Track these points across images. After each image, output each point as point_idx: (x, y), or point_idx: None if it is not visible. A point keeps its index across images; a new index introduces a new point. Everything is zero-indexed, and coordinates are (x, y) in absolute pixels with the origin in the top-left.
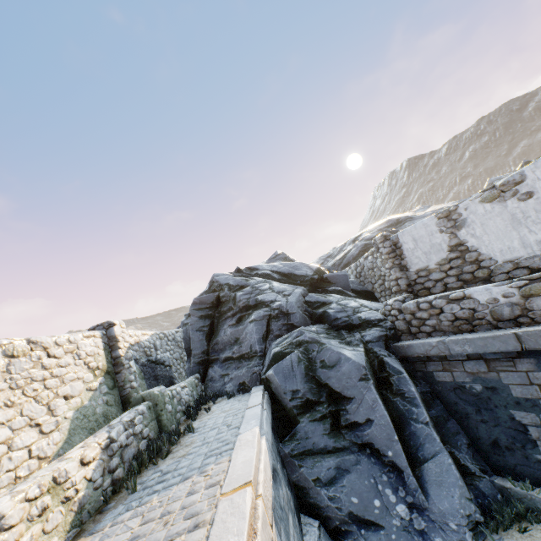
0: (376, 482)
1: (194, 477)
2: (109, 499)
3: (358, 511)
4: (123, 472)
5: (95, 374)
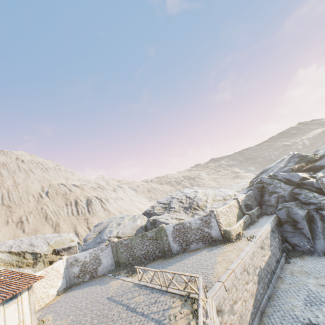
0: (302, 240)
1: (258, 228)
2: (245, 228)
3: (296, 244)
4: (246, 225)
5: (237, 208)
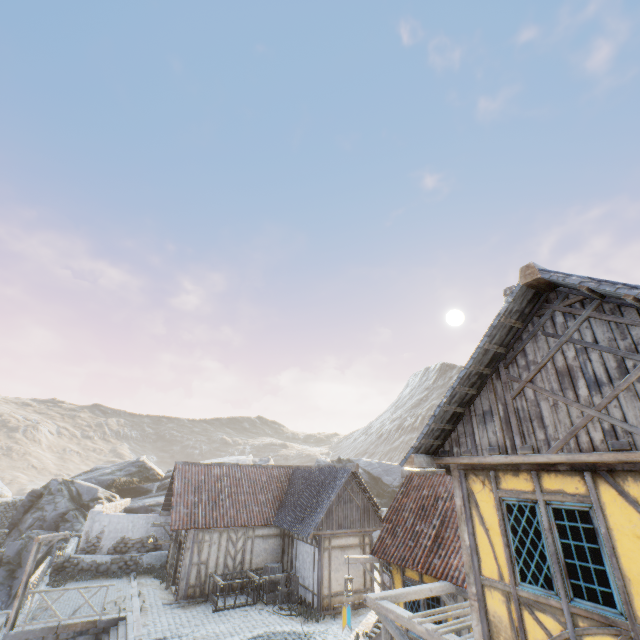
0: (1, 598)
1: None
2: None
3: None
4: None
5: None
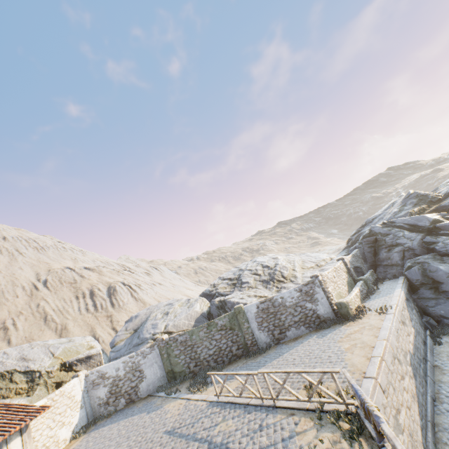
0: None
1: (384, 297)
2: (364, 299)
3: (443, 315)
4: (364, 295)
5: (345, 273)
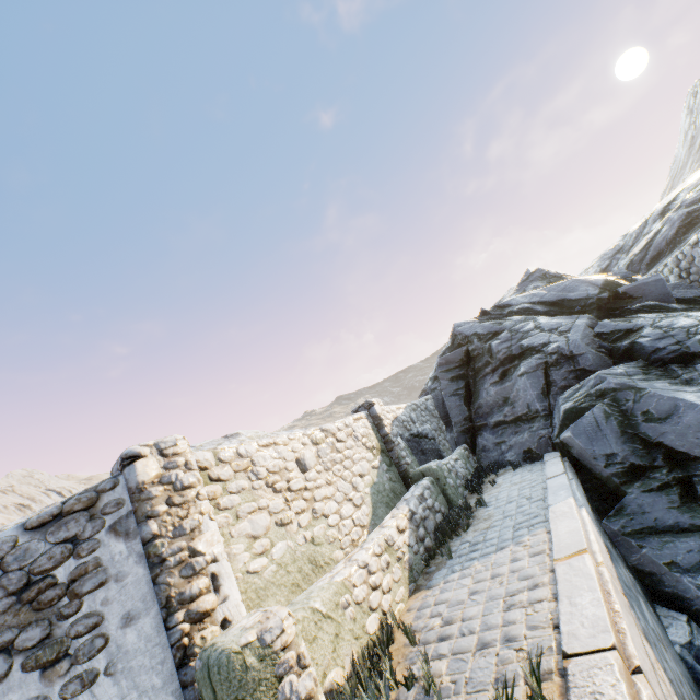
0: None
1: (511, 547)
2: (429, 563)
3: None
4: (431, 541)
5: (373, 453)
